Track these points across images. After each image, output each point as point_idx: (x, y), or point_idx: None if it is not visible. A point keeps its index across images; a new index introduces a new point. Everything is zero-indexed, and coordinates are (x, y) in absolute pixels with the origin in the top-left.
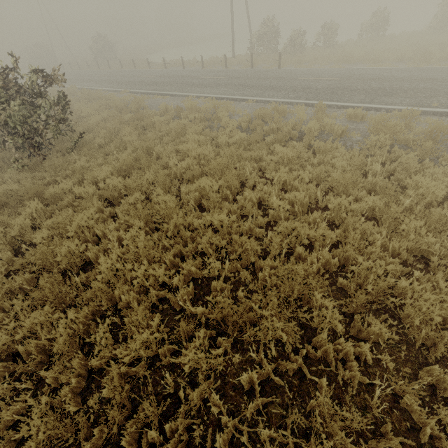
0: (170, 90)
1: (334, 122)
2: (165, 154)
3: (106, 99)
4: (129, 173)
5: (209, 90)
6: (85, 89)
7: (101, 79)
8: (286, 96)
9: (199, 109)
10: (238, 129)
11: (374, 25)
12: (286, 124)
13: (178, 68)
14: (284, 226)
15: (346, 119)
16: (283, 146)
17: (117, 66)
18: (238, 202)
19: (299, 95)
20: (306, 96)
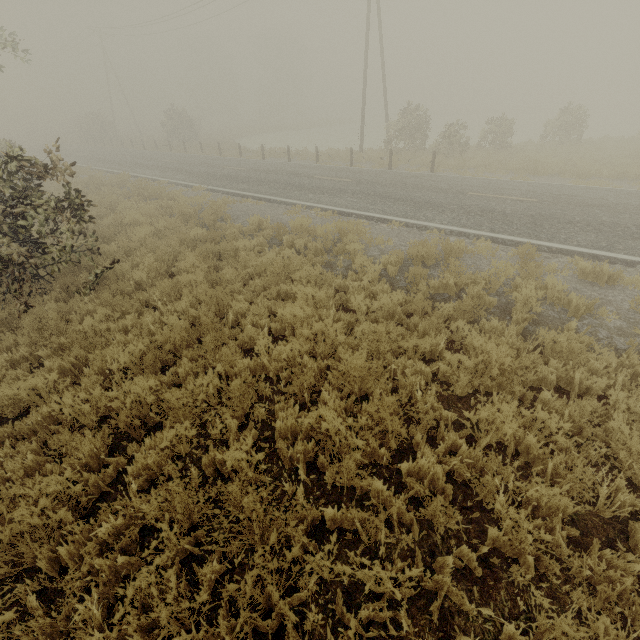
0: (268, 193)
1: (566, 286)
2: (250, 318)
3: (169, 198)
4: (177, 351)
5: (328, 199)
6: (140, 181)
7: (169, 166)
8: (456, 222)
9: (313, 230)
10: (384, 278)
11: (565, 125)
12: (470, 278)
13: (281, 159)
14: (560, 631)
15: (576, 276)
16: (468, 321)
17: (196, 149)
18: (403, 476)
19: (477, 222)
20: (491, 226)
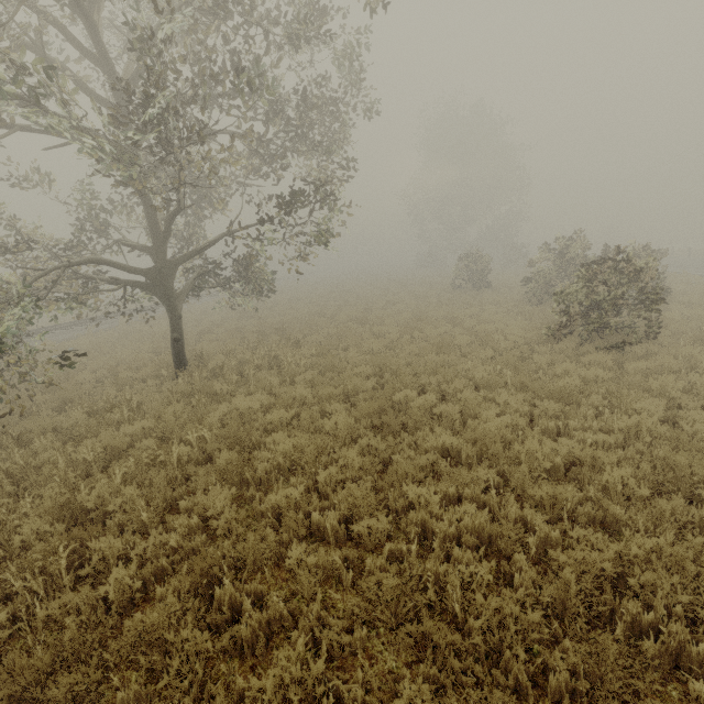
0: None
1: None
2: None
3: None
4: None
5: None
6: None
7: None
8: None
9: None
10: None
11: None
12: None
13: None
14: None
15: None
16: None
17: None
18: None
19: None
20: None
